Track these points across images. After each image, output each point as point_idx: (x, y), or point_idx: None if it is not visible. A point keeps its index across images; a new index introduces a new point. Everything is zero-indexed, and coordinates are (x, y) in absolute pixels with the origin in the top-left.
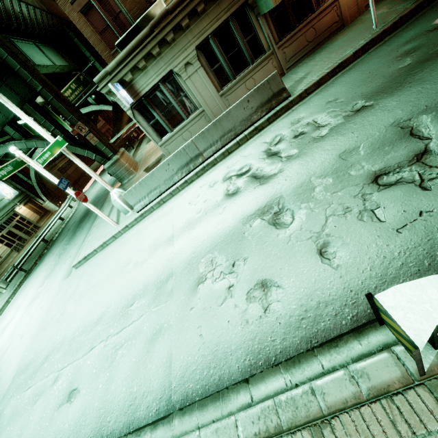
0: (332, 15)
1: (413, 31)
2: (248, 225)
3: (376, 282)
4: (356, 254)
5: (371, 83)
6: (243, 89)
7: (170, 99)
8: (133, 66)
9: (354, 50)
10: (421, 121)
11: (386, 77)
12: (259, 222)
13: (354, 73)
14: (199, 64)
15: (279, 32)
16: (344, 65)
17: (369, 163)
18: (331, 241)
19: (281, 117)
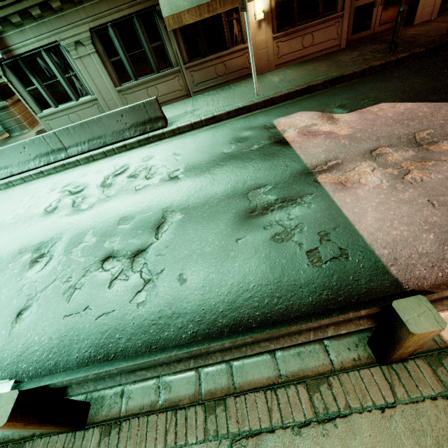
0: (244, 59)
1: (262, 119)
2: (20, 256)
3: (11, 360)
4: (30, 326)
5: (202, 155)
6: (145, 95)
7: (56, 72)
8: (3, 17)
9: (229, 110)
10: (173, 218)
11: (211, 156)
12: (27, 257)
13: (210, 134)
14: (93, 49)
15: (189, 53)
16: (218, 119)
17: (121, 239)
18: (34, 306)
19: (150, 144)
